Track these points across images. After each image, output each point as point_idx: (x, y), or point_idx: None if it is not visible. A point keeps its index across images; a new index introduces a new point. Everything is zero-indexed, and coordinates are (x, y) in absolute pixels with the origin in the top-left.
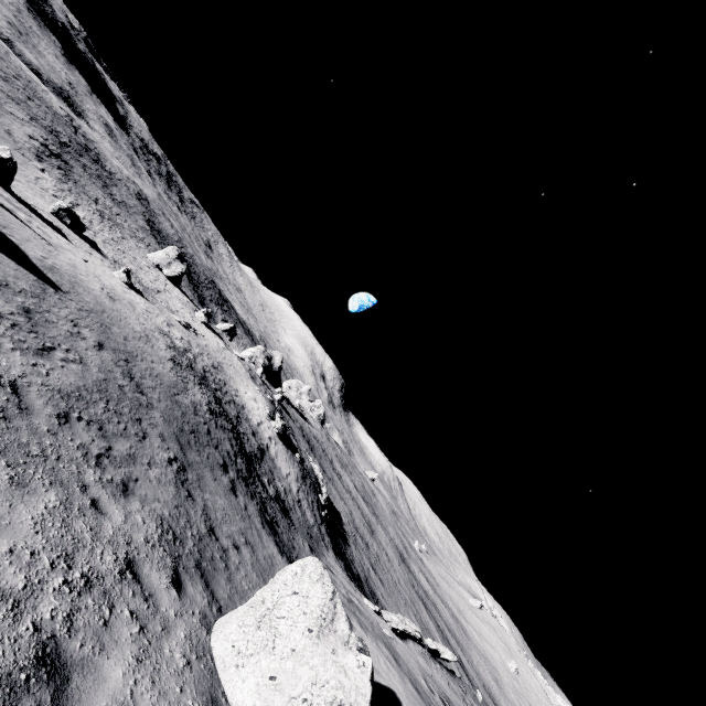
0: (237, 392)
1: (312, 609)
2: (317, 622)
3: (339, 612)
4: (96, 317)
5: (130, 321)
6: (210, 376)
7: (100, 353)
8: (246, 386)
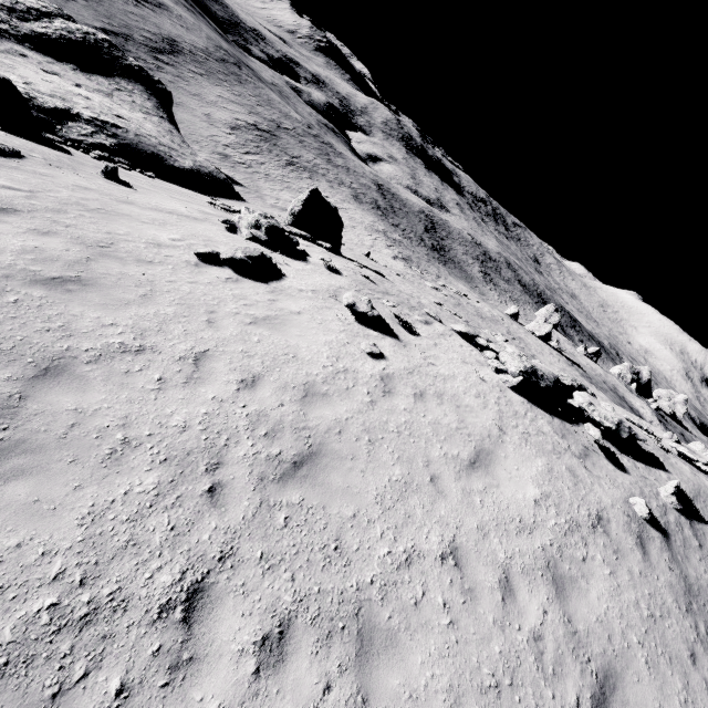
0: (630, 402)
1: (699, 448)
2: (700, 450)
3: (707, 451)
4: (594, 379)
5: (593, 375)
6: (618, 394)
7: (607, 392)
8: (633, 399)
